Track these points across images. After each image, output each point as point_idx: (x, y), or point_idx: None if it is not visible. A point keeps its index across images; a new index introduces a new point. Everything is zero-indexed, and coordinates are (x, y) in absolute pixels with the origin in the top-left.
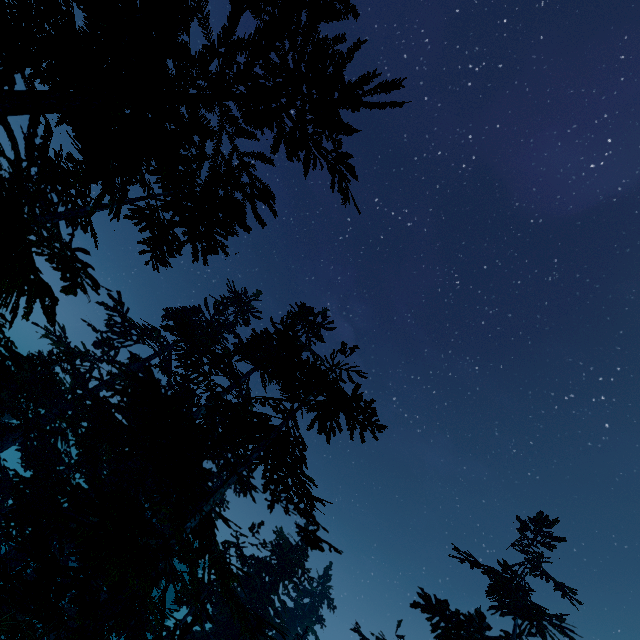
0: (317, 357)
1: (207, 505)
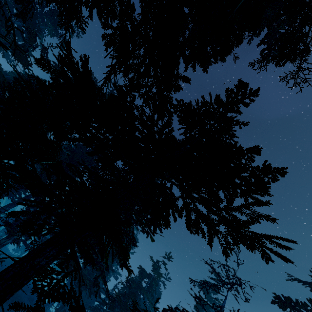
0: None
1: None
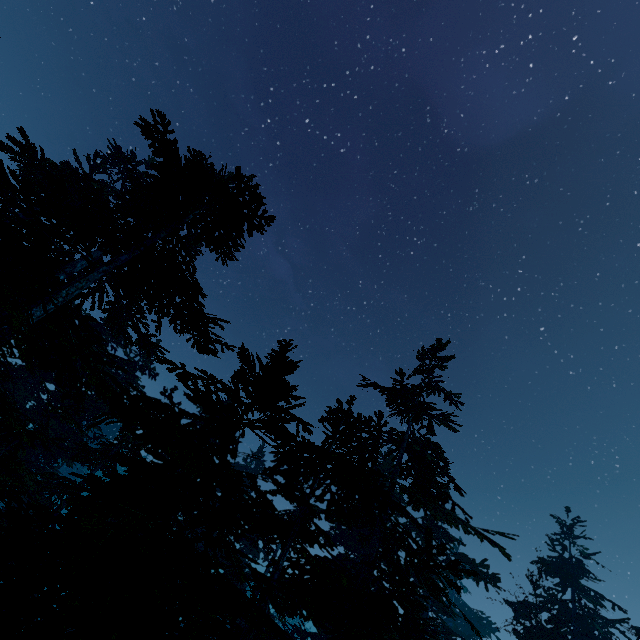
0: (194, 151)
1: (57, 297)
